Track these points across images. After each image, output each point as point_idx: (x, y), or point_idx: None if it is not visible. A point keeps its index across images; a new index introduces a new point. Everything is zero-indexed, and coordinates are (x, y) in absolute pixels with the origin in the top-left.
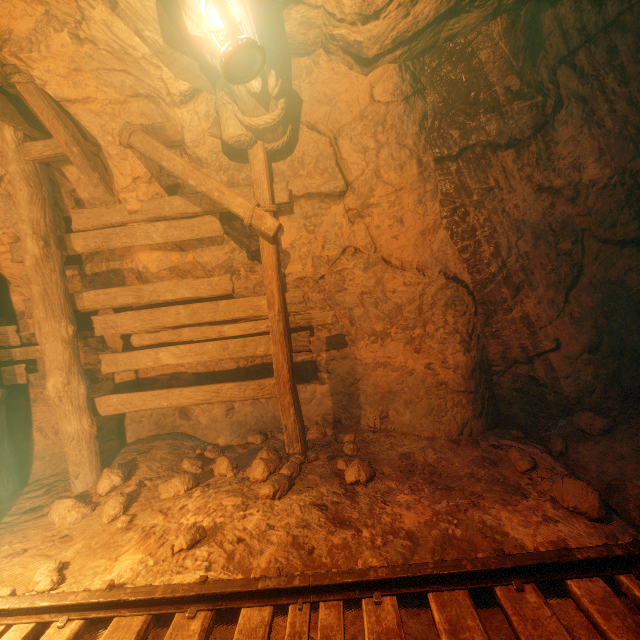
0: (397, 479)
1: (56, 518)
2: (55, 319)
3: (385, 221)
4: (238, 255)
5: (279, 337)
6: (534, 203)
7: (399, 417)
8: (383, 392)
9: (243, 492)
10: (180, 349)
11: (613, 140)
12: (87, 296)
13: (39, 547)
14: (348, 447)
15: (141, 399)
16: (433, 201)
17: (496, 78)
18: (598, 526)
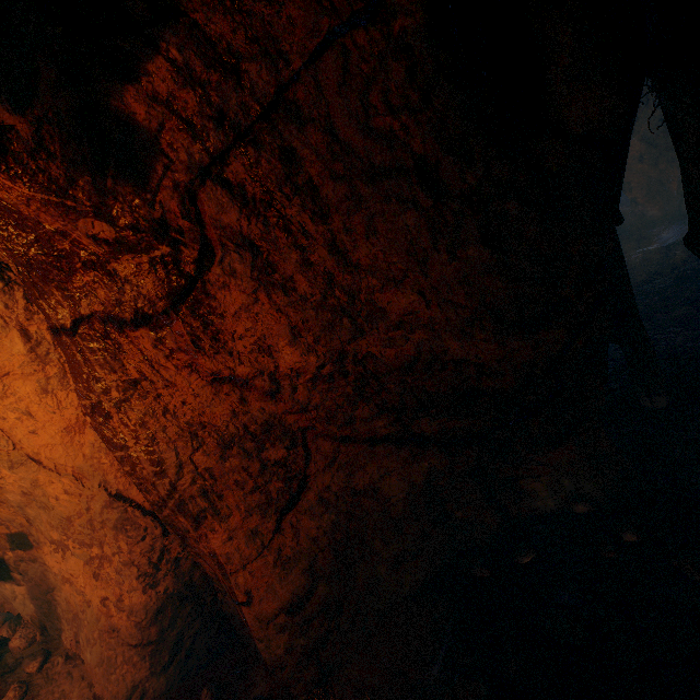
0: None
1: None
2: None
3: (8, 413)
4: None
5: None
6: (215, 397)
7: (85, 651)
8: (74, 612)
9: None
10: None
11: (313, 312)
12: None
13: None
14: (8, 696)
15: None
16: (65, 390)
17: (60, 223)
18: None
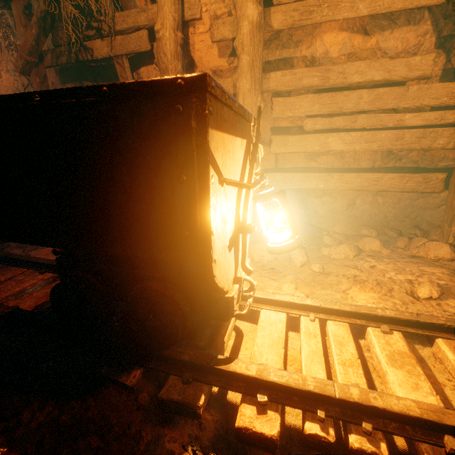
0: None
1: (254, 255)
2: (255, 92)
3: None
4: (427, 40)
5: None
6: None
7: None
8: None
9: (437, 265)
10: (350, 136)
11: None
12: (273, 76)
13: (258, 272)
14: None
15: (301, 179)
16: None
17: None
18: None
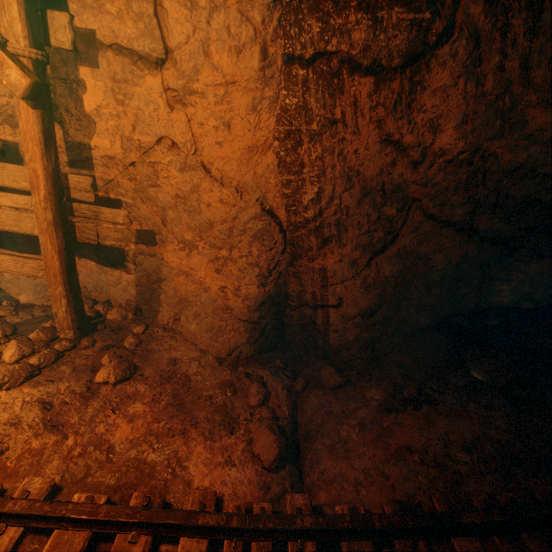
0: (151, 383)
1: None
2: None
3: (210, 119)
4: None
5: (47, 226)
6: (376, 155)
7: (188, 324)
8: (181, 298)
9: None
10: None
11: (484, 108)
12: None
13: None
14: (129, 340)
15: None
16: (270, 113)
17: None
18: (265, 474)
